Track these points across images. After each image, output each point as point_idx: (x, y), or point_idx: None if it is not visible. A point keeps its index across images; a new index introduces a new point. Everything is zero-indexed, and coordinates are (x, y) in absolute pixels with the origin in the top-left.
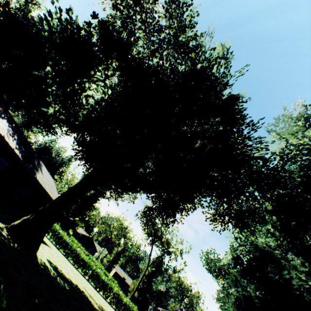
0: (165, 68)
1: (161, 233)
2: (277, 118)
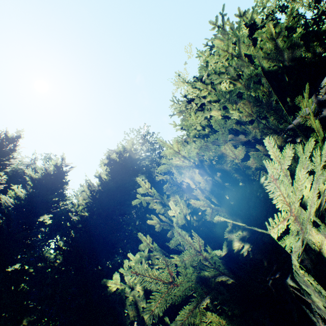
0: None
1: None
2: None
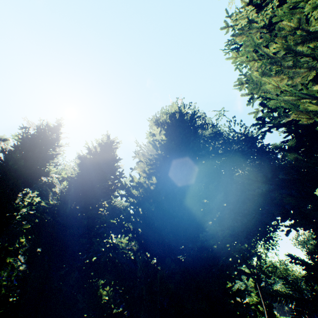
0: None
1: None
2: None
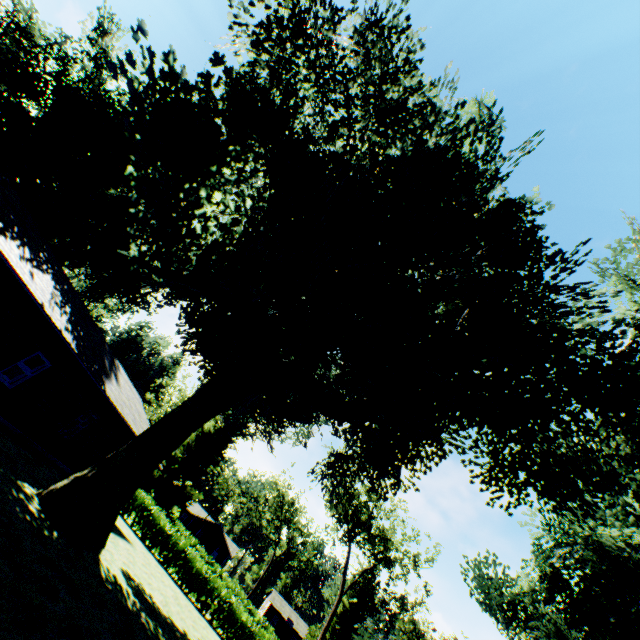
0: (361, 156)
1: (367, 515)
2: (620, 241)
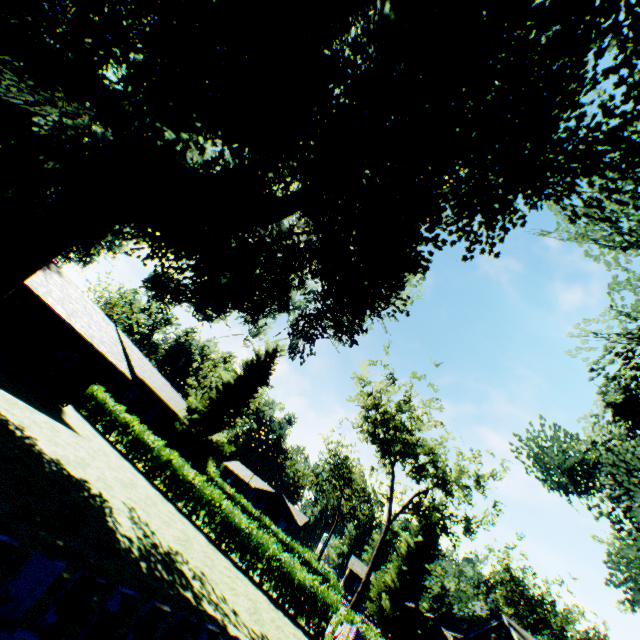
0: None
1: (400, 427)
2: None
